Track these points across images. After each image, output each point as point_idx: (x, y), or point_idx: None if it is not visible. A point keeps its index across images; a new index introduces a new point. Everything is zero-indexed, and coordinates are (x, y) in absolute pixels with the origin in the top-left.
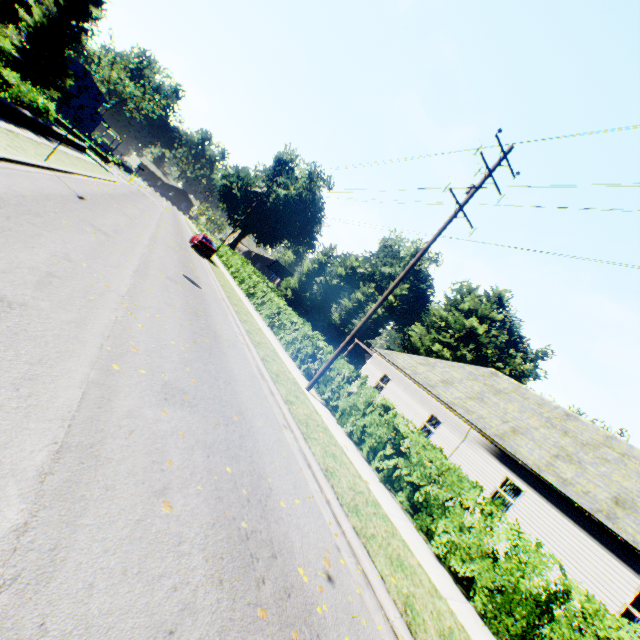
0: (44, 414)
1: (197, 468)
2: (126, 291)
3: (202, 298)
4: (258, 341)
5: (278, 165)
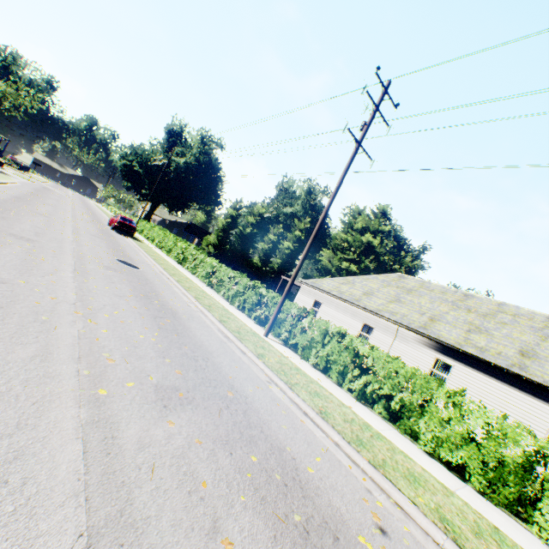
0: (51, 500)
1: (229, 475)
2: (74, 297)
3: (144, 278)
4: (208, 304)
5: (170, 136)
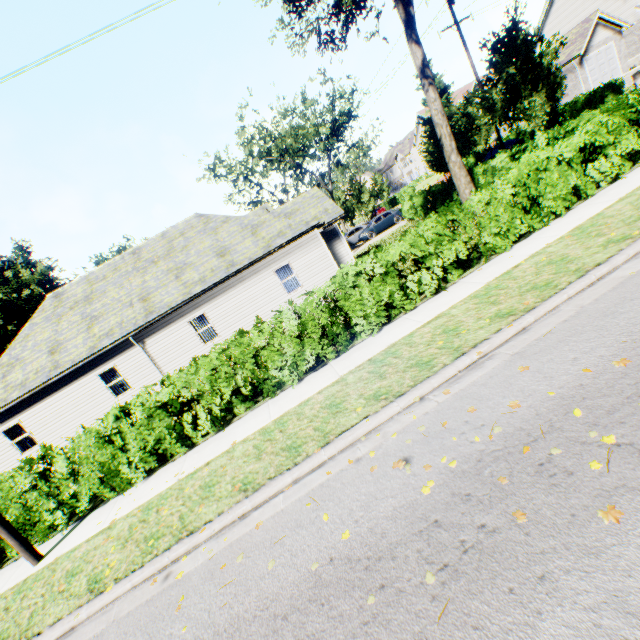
0: None
1: None
2: None
3: None
4: None
5: None
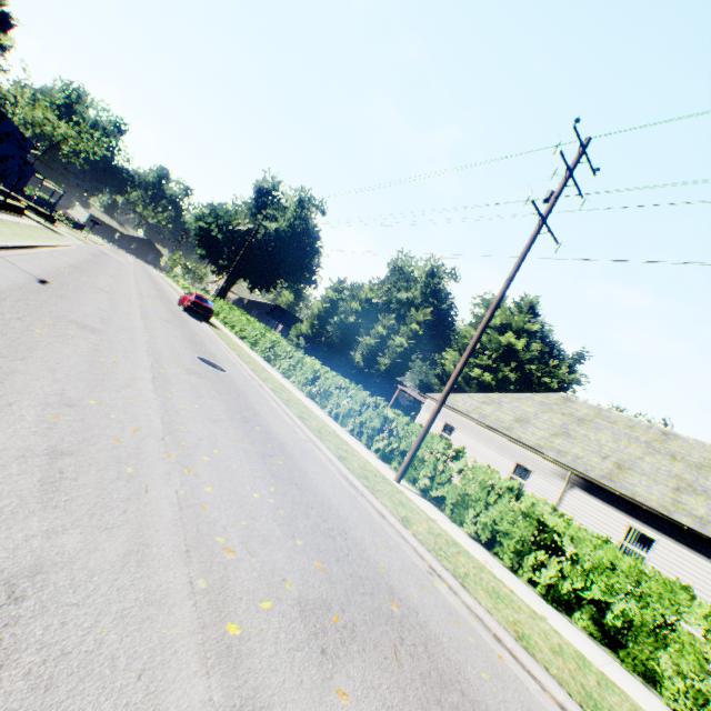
0: None
1: None
2: (161, 425)
3: (234, 387)
4: (317, 428)
5: (260, 196)
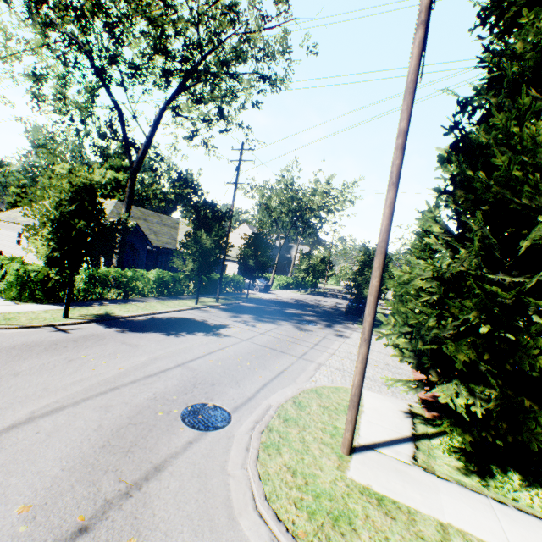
0: None
1: None
2: None
3: None
4: None
5: None
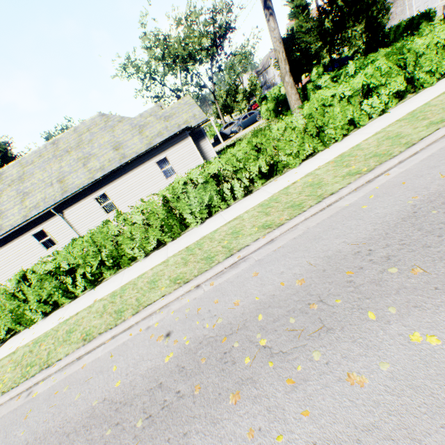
0: None
1: None
2: None
3: None
4: None
5: None
